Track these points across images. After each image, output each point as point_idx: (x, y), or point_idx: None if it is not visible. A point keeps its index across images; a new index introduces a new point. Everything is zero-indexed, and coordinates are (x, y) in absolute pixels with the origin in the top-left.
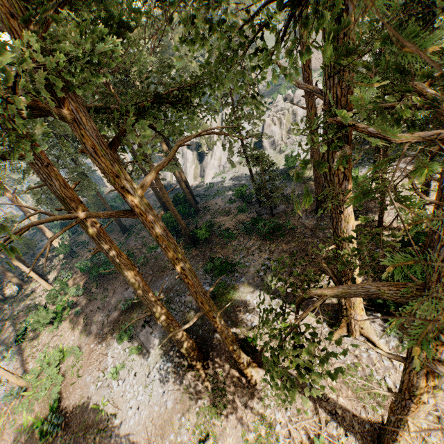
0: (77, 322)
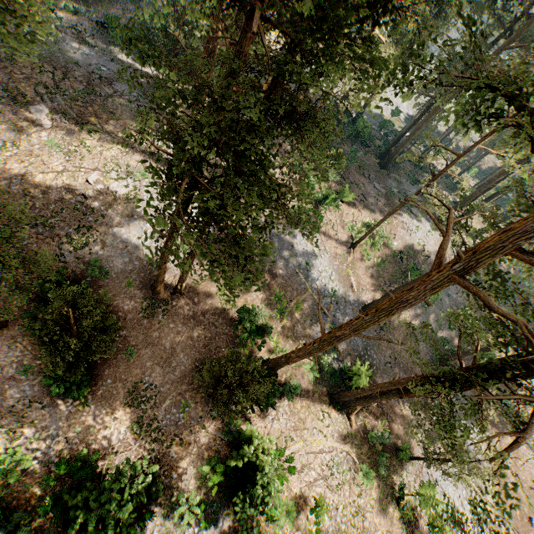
0: (354, 204)
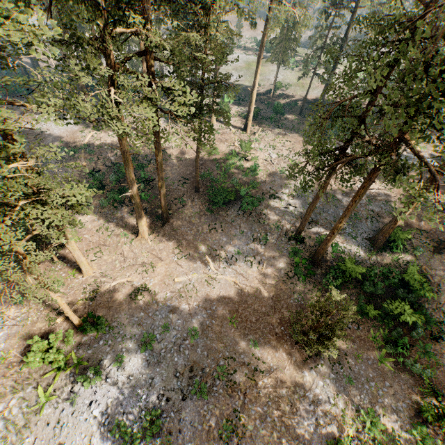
0: None
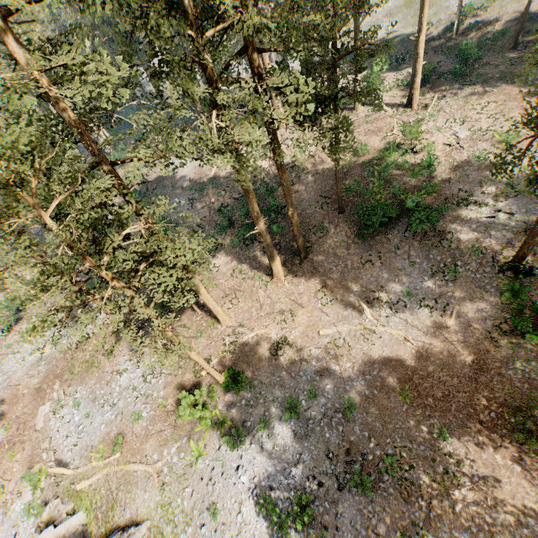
0: None
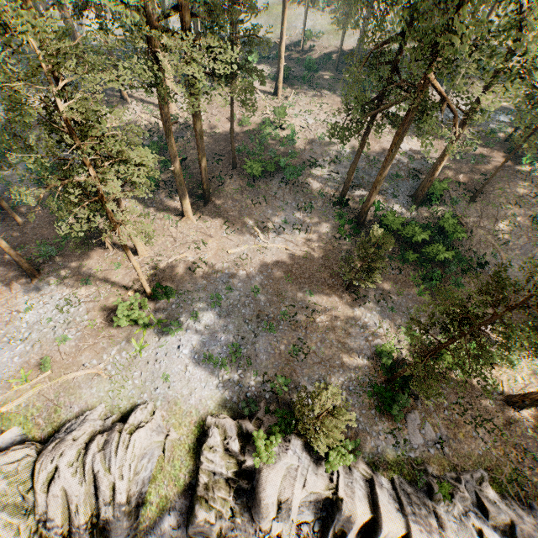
0: None
